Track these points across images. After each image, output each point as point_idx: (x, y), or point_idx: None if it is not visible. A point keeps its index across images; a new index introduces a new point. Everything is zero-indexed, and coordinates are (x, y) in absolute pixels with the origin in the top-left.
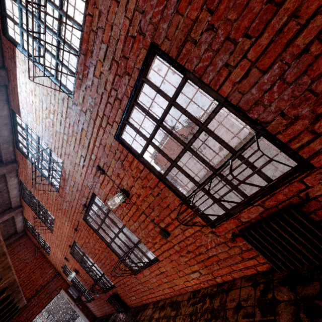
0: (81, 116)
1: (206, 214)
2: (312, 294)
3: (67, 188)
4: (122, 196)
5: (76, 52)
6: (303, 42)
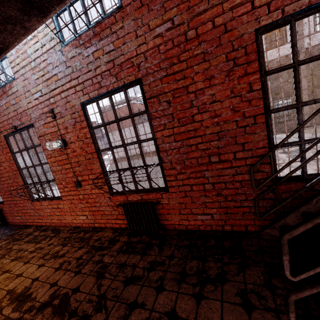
0: (62, 66)
1: (111, 187)
2: (135, 241)
3: (3, 101)
4: (60, 144)
5: (89, 23)
6: (192, 142)
